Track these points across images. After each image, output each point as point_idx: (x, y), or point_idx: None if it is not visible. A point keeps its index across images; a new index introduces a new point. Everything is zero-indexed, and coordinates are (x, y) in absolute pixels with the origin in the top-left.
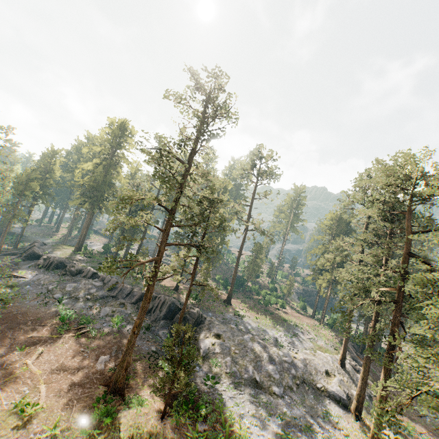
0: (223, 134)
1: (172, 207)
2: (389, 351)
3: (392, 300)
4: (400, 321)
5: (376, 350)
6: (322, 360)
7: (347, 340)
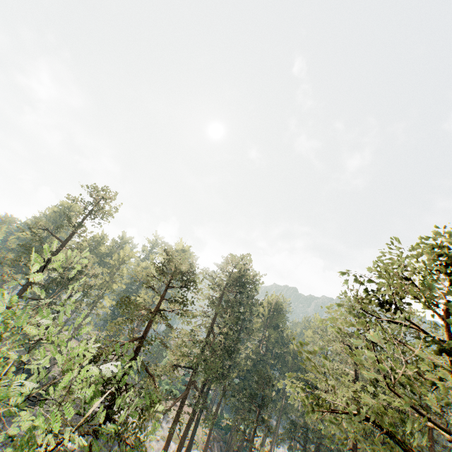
0: (101, 226)
1: (39, 269)
2: (176, 414)
3: (191, 366)
4: (194, 386)
5: (240, 450)
6: (162, 446)
7: (195, 426)
